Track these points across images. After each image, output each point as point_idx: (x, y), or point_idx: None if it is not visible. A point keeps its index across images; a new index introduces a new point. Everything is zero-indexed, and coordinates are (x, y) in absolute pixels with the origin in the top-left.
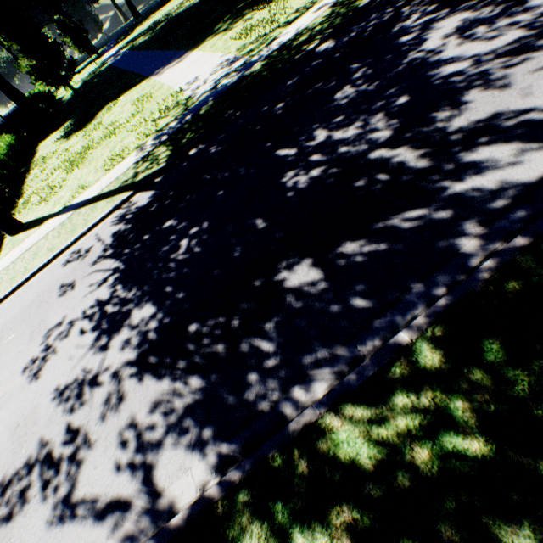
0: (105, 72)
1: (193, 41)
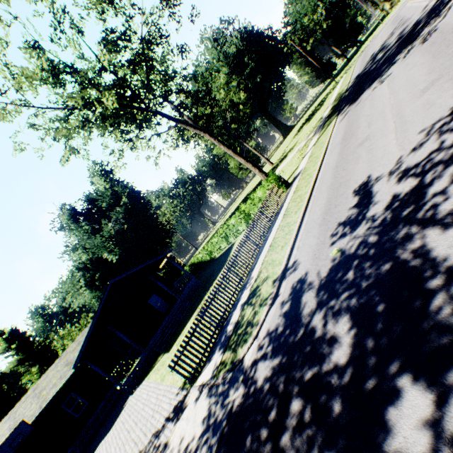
0: None
1: None
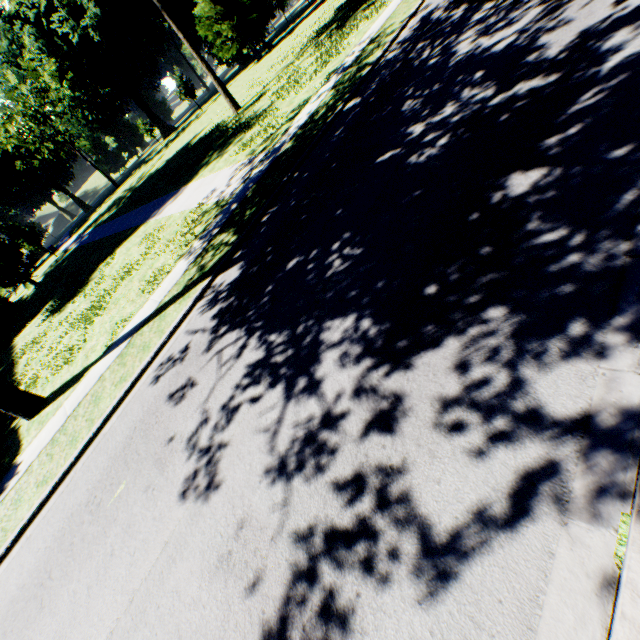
0: (74, 253)
1: (182, 181)
